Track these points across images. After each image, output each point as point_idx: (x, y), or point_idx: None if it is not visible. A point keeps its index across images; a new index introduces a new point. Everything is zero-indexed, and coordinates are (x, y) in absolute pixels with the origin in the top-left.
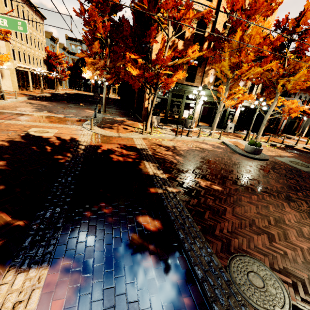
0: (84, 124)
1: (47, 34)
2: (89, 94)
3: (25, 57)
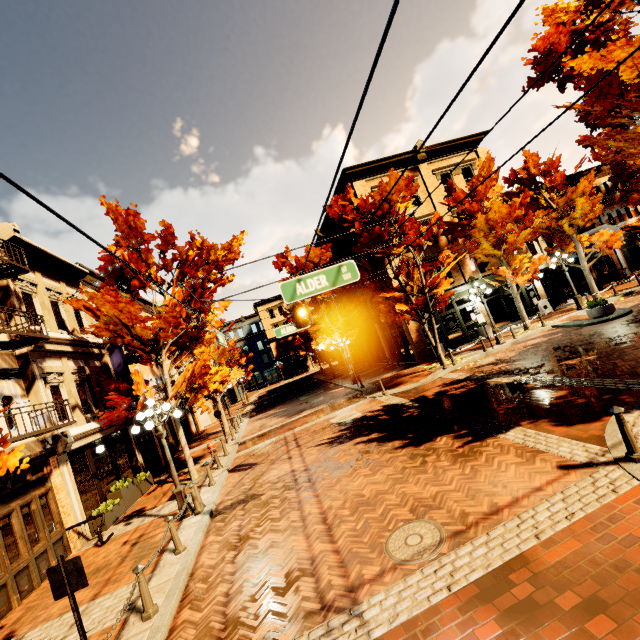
0: (365, 396)
1: None
2: (284, 383)
3: None
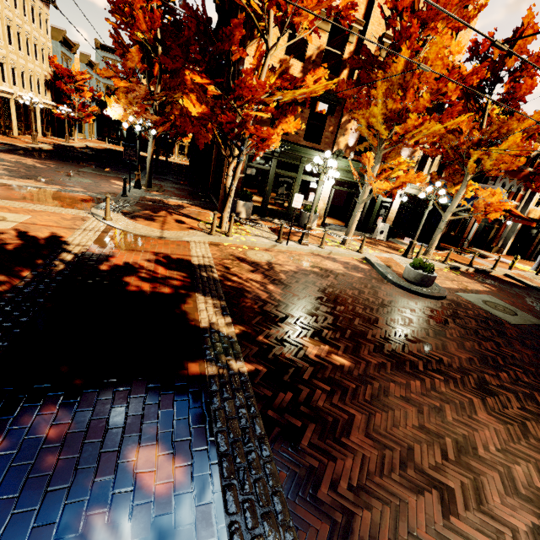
0: (95, 207)
1: (56, 33)
2: None
3: (5, 71)
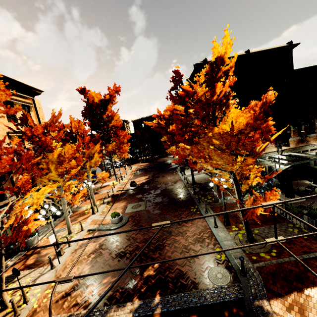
0: None
1: None
2: None
3: None
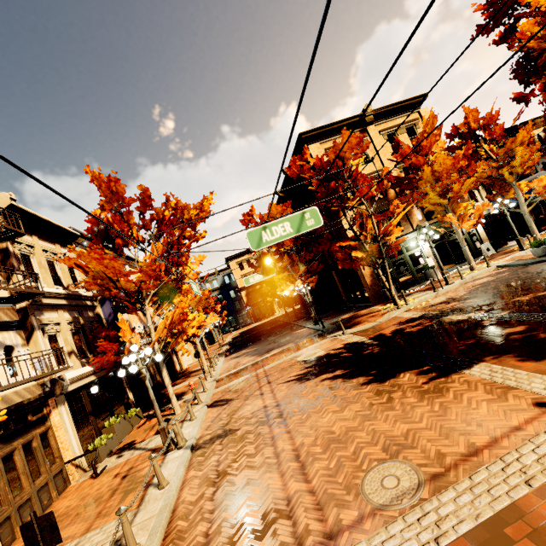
0: (327, 335)
1: None
2: (254, 325)
3: None
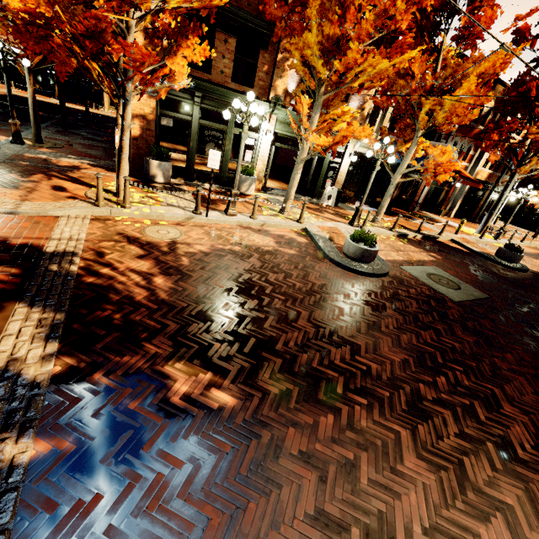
0: None
1: None
2: (48, 101)
3: None
